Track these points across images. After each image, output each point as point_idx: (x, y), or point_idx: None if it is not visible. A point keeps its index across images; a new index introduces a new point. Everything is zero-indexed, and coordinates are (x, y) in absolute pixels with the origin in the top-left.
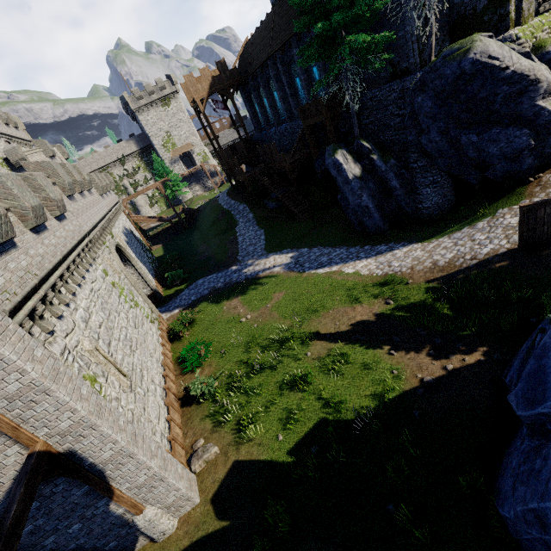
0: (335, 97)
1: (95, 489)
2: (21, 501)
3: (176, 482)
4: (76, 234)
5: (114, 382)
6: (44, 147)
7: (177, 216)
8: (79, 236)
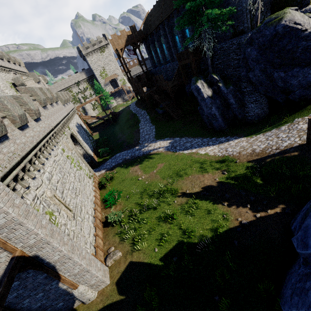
0: (198, 48)
1: (50, 275)
2: (4, 285)
3: (96, 272)
4: (46, 129)
5: (63, 215)
6: (34, 77)
7: (107, 116)
8: (48, 130)
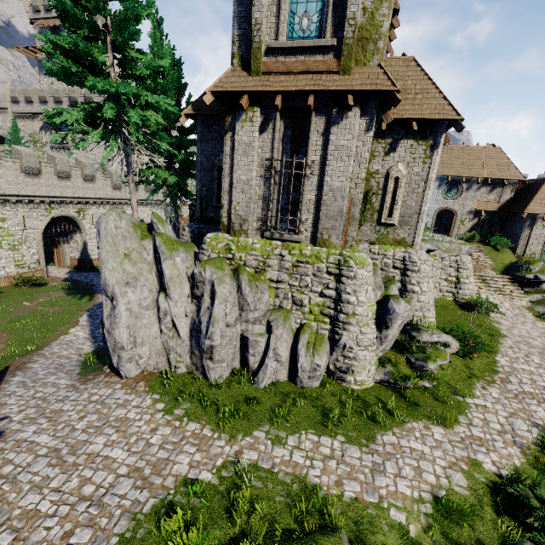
0: None
1: None
2: None
3: None
4: None
5: None
6: None
7: None
8: None
